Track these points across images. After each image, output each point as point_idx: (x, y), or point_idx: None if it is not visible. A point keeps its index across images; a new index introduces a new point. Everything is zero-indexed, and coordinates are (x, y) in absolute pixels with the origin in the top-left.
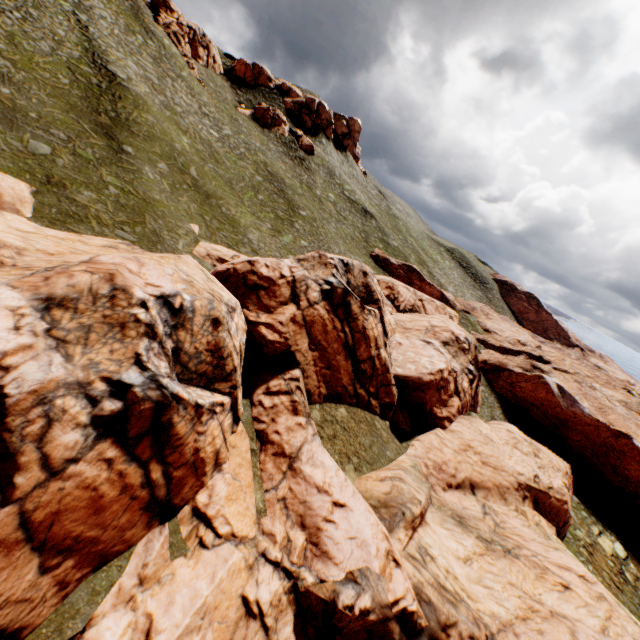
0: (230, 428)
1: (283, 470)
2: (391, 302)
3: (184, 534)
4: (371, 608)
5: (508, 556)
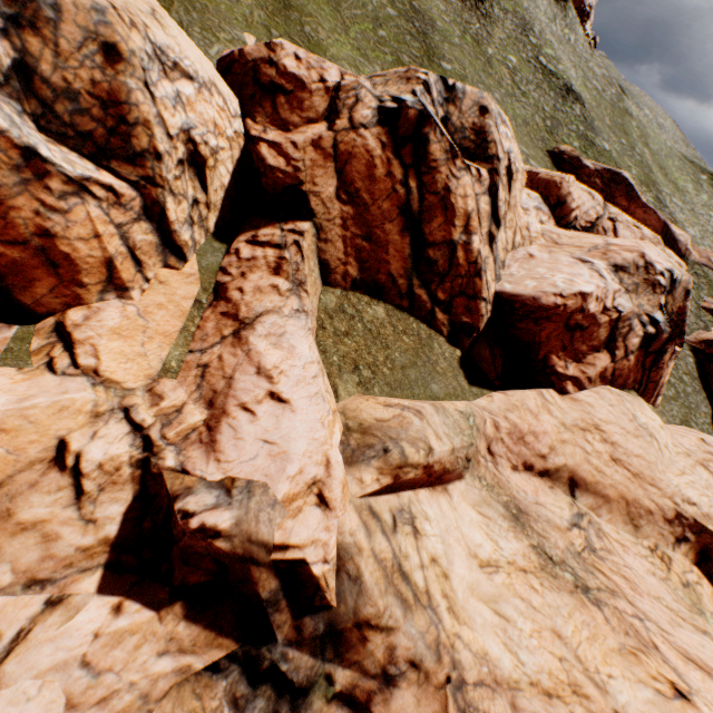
0: (158, 254)
1: (223, 334)
2: (550, 208)
3: (34, 347)
4: (226, 533)
5: (579, 595)
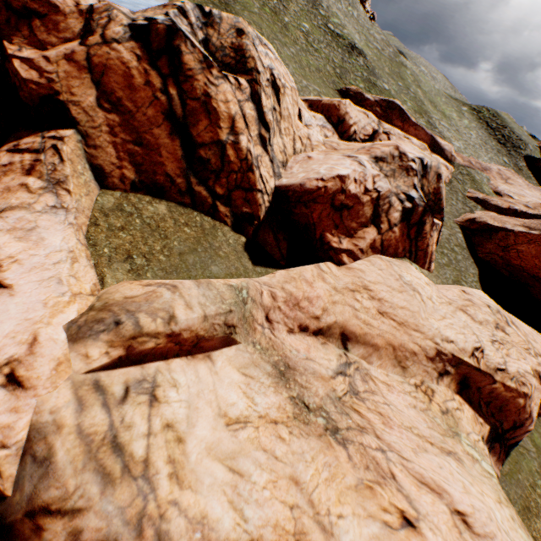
0: None
1: None
2: (333, 126)
3: None
4: None
5: (327, 438)
